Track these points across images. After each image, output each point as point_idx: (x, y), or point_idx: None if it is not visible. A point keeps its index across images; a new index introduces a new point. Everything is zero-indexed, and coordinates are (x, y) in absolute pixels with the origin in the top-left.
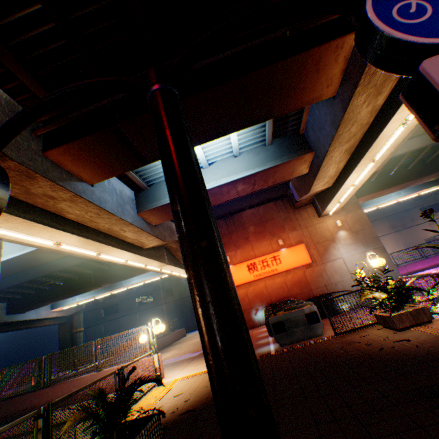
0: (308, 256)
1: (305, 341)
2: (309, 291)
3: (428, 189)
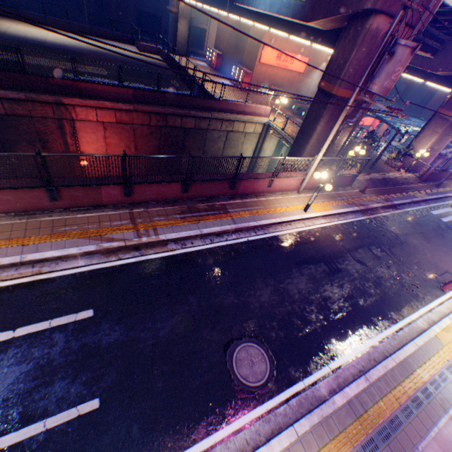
0: (304, 69)
1: None
2: (289, 89)
3: None
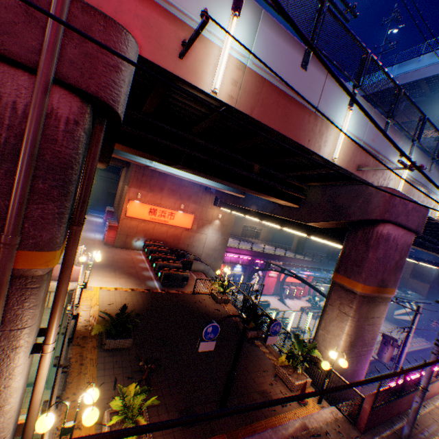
0: (192, 224)
1: (177, 289)
2: (177, 244)
3: None
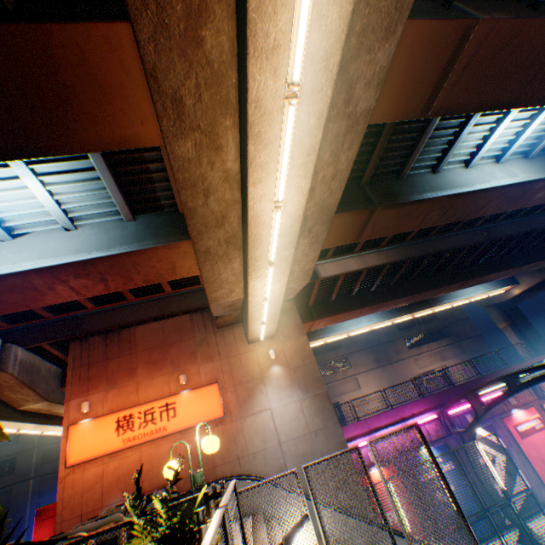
0: (221, 404)
1: None
2: (211, 469)
3: (401, 317)
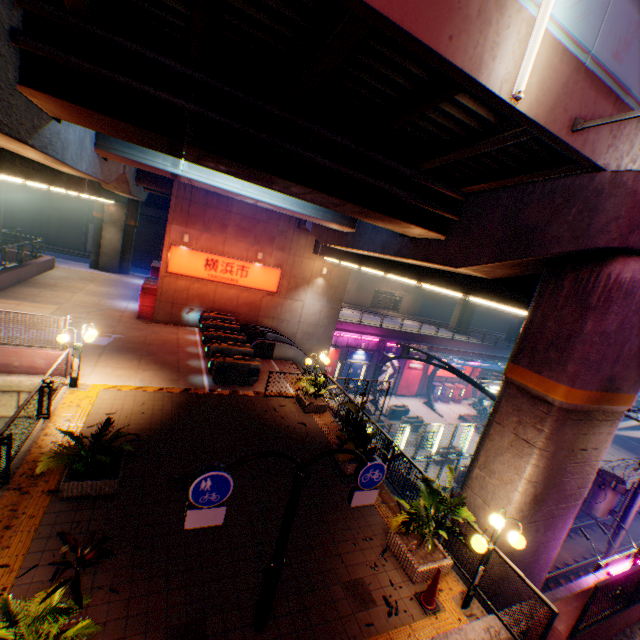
0: (278, 285)
1: (239, 389)
2: (256, 317)
3: None
